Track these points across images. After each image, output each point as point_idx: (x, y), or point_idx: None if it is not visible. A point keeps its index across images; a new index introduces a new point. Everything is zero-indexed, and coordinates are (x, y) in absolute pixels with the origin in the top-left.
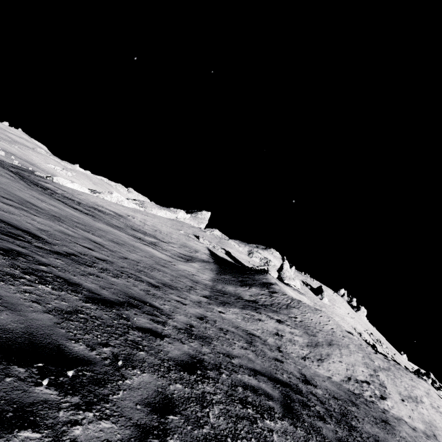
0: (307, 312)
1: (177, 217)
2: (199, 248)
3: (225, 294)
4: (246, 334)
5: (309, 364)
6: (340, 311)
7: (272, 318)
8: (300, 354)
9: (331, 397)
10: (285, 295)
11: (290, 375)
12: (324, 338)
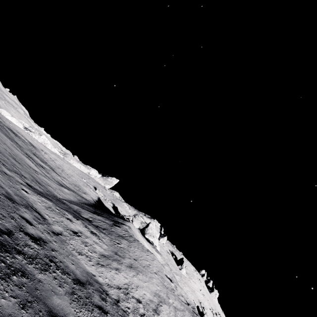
0: (136, 247)
1: (89, 173)
2: (90, 193)
3: (62, 203)
4: (25, 204)
5: (81, 258)
6: (194, 285)
7: (87, 228)
8: (81, 250)
9: (45, 256)
10: (126, 232)
11: (12, 220)
12: (131, 262)
